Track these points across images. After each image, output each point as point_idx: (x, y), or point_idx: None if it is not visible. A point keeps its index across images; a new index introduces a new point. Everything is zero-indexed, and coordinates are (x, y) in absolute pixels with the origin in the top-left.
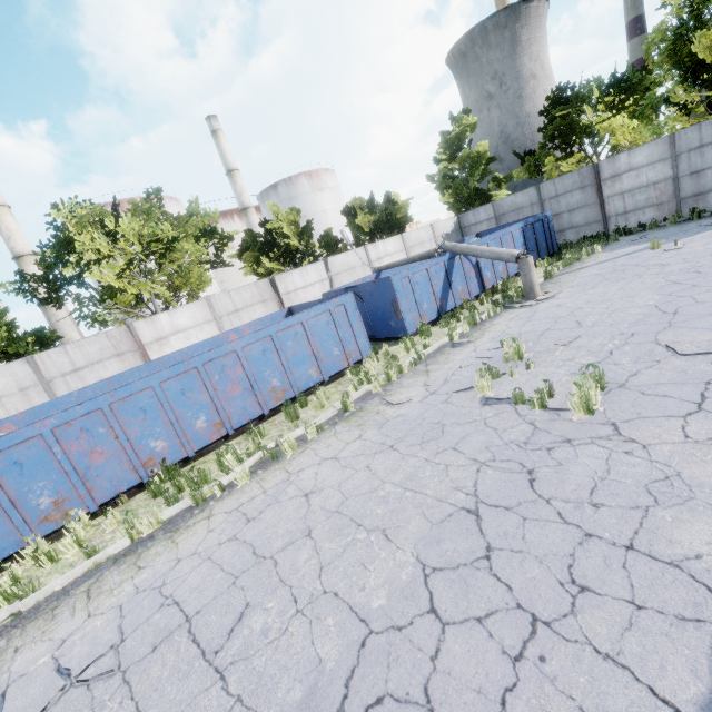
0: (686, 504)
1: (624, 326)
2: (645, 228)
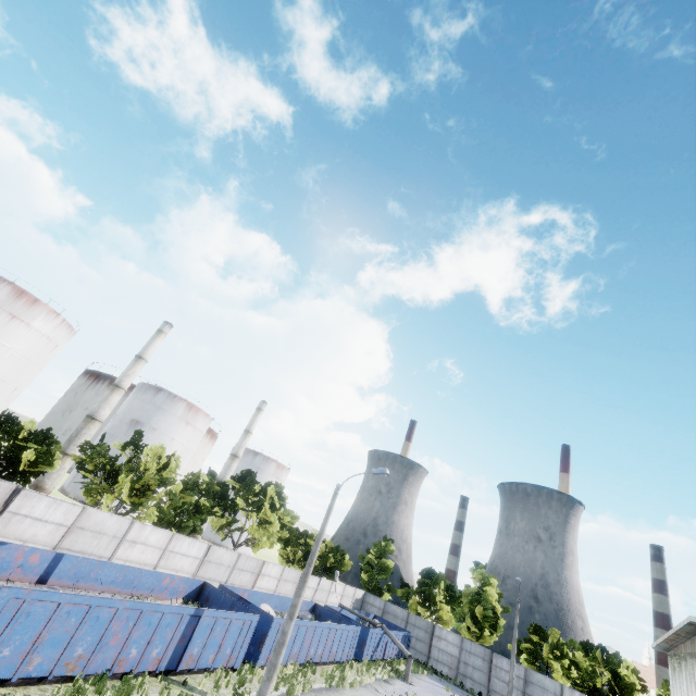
0: None
1: None
2: (443, 676)
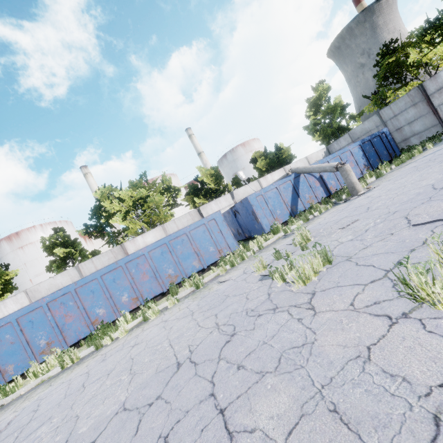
0: (293, 373)
1: (395, 206)
2: None
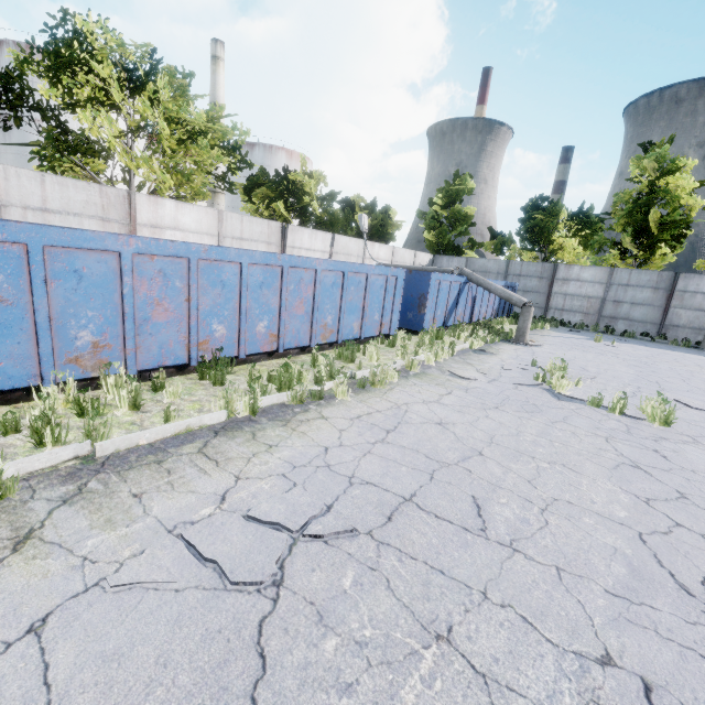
0: None
1: (626, 380)
2: (574, 326)
